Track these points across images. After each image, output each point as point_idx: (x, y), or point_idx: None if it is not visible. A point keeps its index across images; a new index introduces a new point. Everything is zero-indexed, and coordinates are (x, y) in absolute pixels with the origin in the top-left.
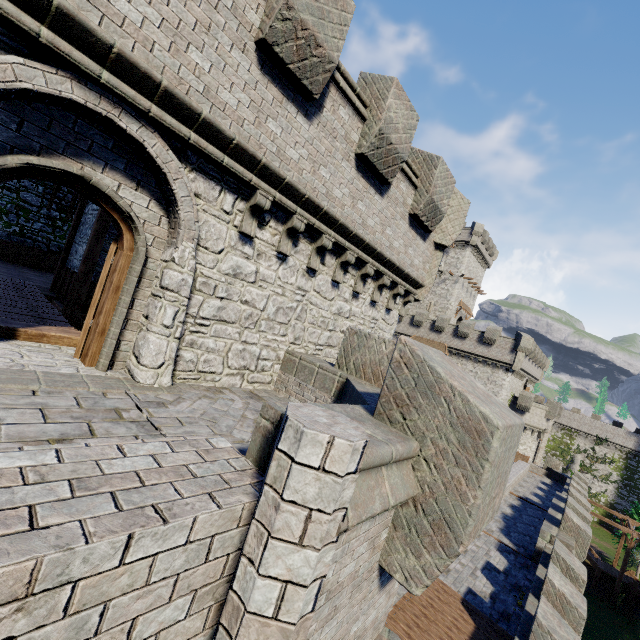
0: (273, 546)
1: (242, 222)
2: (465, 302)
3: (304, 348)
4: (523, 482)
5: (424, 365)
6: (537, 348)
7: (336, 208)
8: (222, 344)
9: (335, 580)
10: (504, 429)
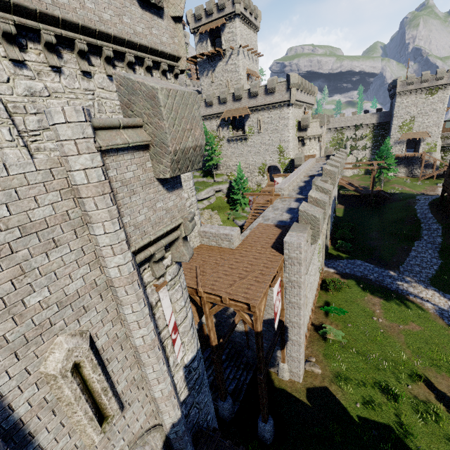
0: (70, 159)
1: (6, 51)
2: (251, 68)
3: None
4: (312, 169)
5: (126, 79)
6: (303, 81)
7: (70, 13)
8: None
9: (122, 178)
10: (163, 89)
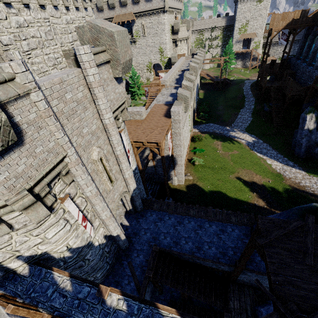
0: (87, 70)
1: None
2: None
3: (67, 47)
4: (183, 65)
5: (95, 25)
6: None
7: None
8: (40, 59)
9: (104, 78)
10: (116, 32)
